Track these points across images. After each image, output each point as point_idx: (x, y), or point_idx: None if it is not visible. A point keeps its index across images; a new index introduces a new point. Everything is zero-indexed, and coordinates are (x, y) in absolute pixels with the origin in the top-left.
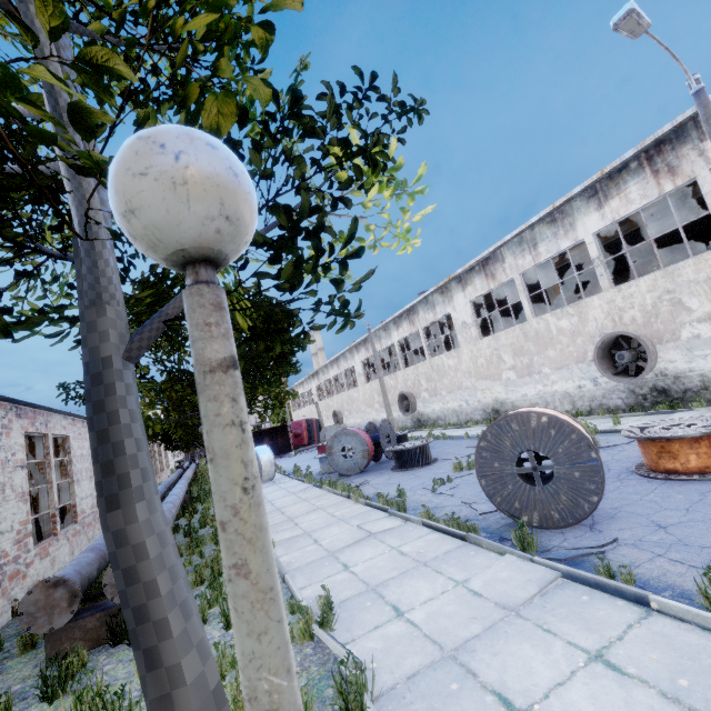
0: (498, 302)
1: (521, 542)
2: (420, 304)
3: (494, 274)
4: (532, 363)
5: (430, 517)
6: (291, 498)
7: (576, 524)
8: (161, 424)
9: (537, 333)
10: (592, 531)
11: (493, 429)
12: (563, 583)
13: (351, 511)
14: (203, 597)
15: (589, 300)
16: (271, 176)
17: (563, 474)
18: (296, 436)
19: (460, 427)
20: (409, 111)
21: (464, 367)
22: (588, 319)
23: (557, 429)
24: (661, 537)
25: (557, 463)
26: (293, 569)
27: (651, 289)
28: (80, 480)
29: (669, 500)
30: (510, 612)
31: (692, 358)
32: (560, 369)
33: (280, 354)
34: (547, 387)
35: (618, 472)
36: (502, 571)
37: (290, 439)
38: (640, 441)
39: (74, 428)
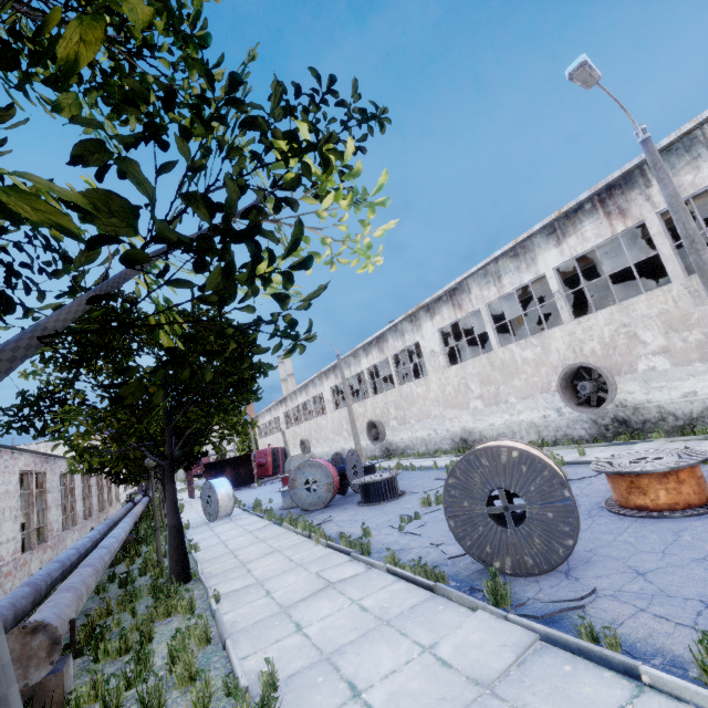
0: (465, 332)
1: (494, 595)
2: (389, 332)
3: (461, 305)
4: (499, 393)
5: (395, 562)
6: (247, 537)
7: (550, 571)
8: (100, 457)
9: (502, 363)
10: (568, 579)
11: (462, 464)
12: (542, 648)
13: (311, 554)
14: (120, 676)
15: (551, 331)
16: (202, 168)
17: (536, 515)
18: (260, 465)
19: (429, 456)
20: (370, 119)
21: (433, 395)
22: (551, 350)
23: (528, 465)
24: (641, 586)
25: (529, 503)
26: (238, 630)
27: (608, 322)
28: (1, 521)
29: (643, 541)
30: (484, 690)
31: (649, 389)
32: (525, 398)
33: (240, 380)
34: (513, 416)
35: (588, 508)
36: (474, 632)
37: (253, 469)
38: (609, 475)
39: (0, 460)
